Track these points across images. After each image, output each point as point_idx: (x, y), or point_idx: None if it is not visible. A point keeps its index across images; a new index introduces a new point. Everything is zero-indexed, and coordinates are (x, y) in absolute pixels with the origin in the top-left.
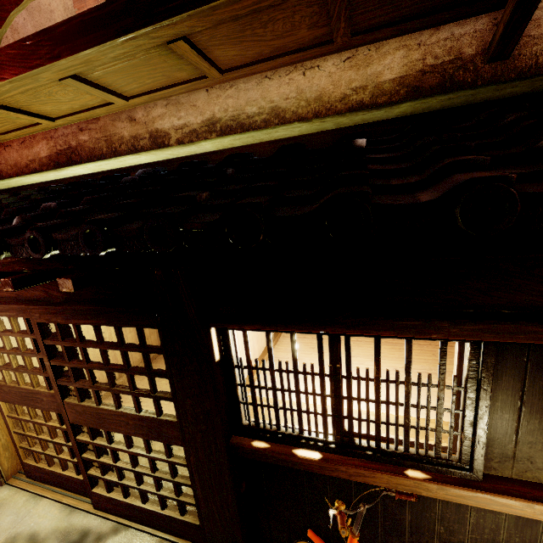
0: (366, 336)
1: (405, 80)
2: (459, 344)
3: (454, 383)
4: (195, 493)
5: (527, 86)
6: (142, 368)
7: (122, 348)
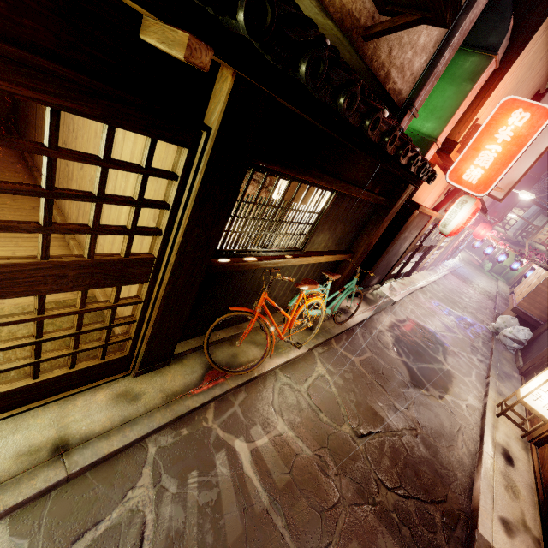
0: (308, 184)
1: (343, 8)
2: (321, 193)
3: (318, 211)
4: (139, 325)
5: (351, 58)
6: (125, 197)
7: (112, 164)
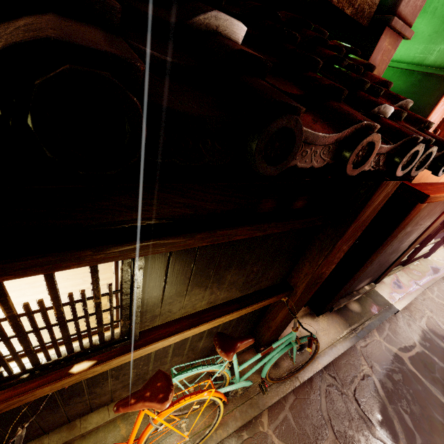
0: None
1: None
2: None
3: (110, 290)
4: None
5: None
6: None
7: None
